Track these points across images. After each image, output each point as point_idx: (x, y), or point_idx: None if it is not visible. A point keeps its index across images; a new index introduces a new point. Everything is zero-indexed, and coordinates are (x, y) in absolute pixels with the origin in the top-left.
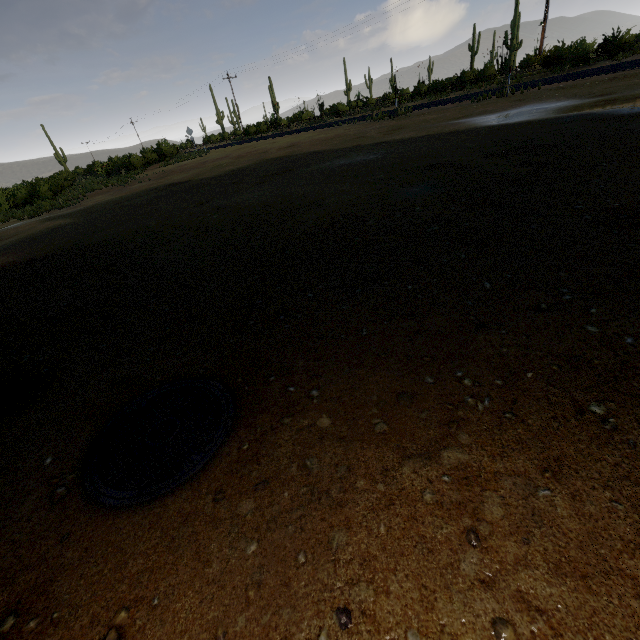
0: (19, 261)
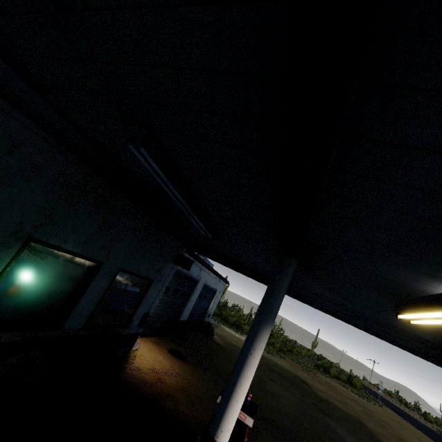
0: (219, 344)
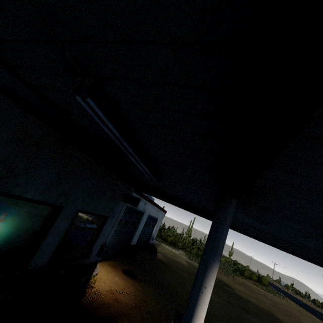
0: (162, 260)
